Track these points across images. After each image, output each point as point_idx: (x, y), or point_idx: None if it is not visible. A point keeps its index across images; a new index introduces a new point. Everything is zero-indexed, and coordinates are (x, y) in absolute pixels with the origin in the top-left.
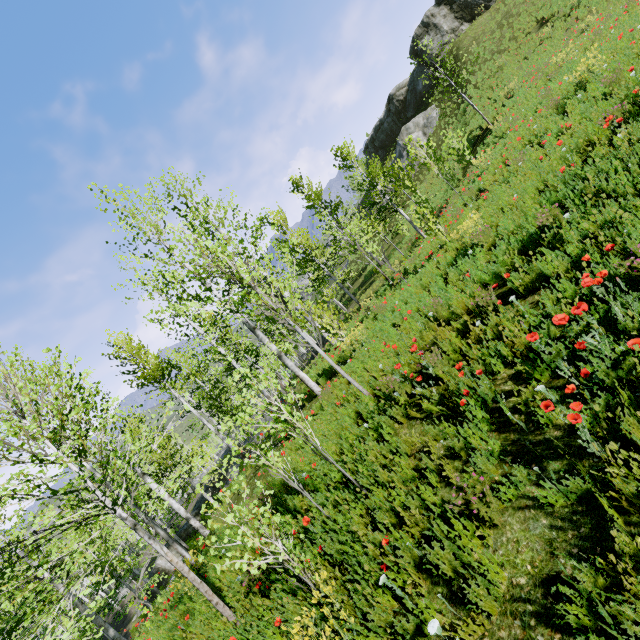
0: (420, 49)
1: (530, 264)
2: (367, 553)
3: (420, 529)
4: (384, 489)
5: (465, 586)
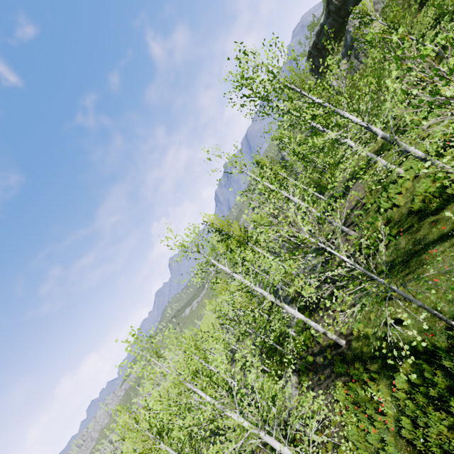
0: None
1: None
2: None
3: None
4: None
5: None
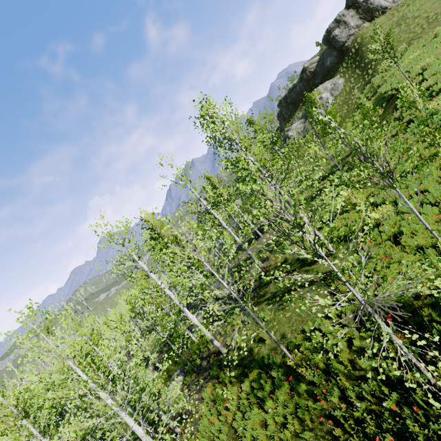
0: (332, 37)
1: None
2: None
3: None
4: None
5: None
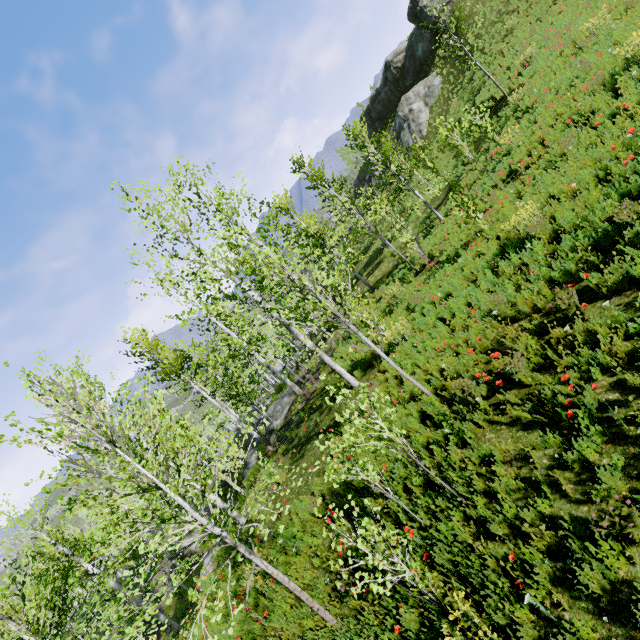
0: (419, 10)
1: (616, 265)
2: (487, 565)
3: (546, 543)
4: (480, 496)
5: (636, 611)
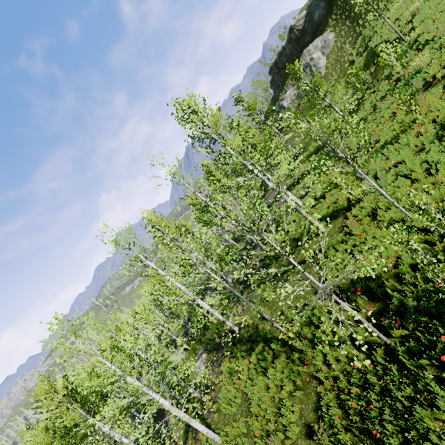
0: None
1: None
2: None
3: None
4: None
5: None
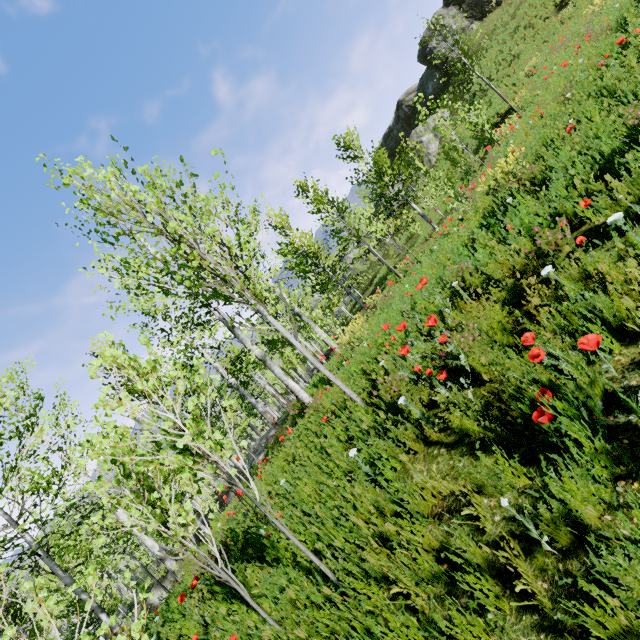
0: (429, 51)
1: (634, 172)
2: None
3: None
4: (381, 583)
5: None
